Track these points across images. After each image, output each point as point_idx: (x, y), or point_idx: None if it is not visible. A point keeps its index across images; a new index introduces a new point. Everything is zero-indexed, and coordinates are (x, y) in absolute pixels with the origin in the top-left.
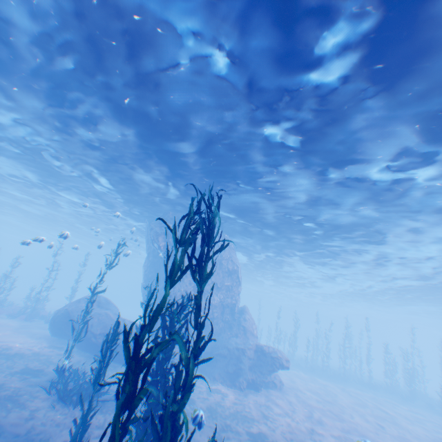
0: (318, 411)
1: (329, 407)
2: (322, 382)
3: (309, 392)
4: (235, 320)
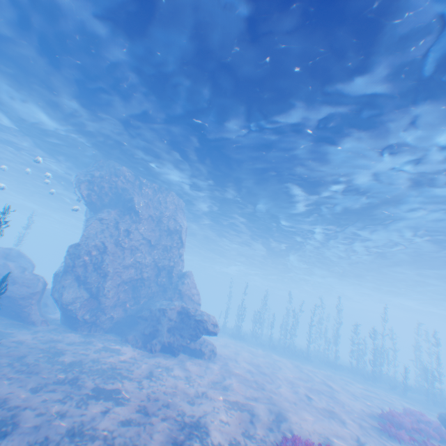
0: (235, 379)
1: (257, 377)
2: (277, 358)
3: (246, 363)
4: (171, 284)
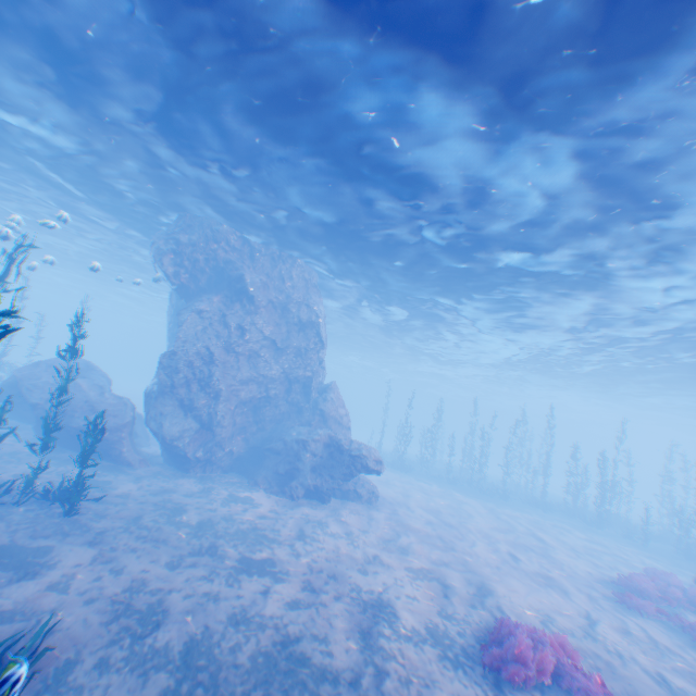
0: (411, 534)
1: (439, 529)
2: (459, 497)
3: (420, 509)
4: (308, 402)
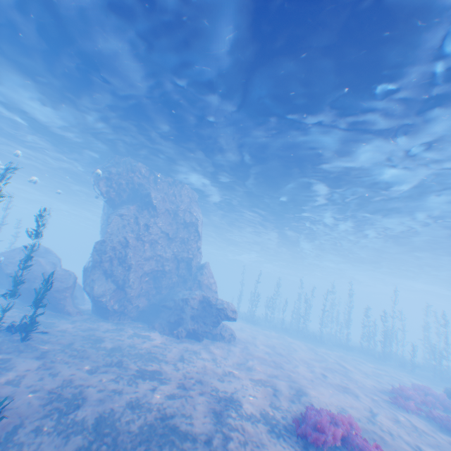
0: (256, 360)
1: (275, 358)
2: (290, 340)
3: (263, 346)
4: (190, 274)
